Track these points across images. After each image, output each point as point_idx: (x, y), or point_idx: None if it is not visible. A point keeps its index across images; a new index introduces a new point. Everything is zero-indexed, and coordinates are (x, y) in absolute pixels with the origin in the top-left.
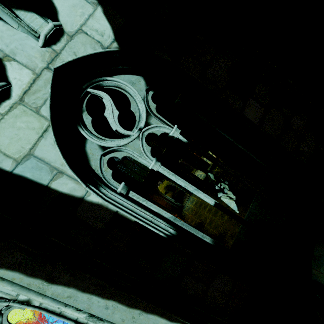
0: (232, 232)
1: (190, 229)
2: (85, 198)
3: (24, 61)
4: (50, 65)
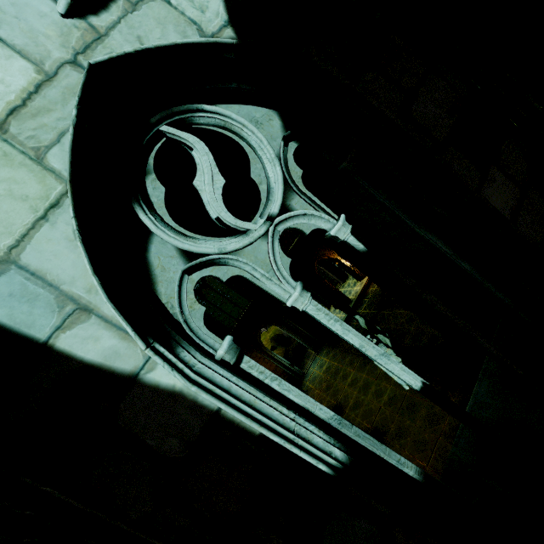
0: (398, 426)
1: (372, 445)
2: (142, 377)
3: (17, 40)
4: (80, 56)
